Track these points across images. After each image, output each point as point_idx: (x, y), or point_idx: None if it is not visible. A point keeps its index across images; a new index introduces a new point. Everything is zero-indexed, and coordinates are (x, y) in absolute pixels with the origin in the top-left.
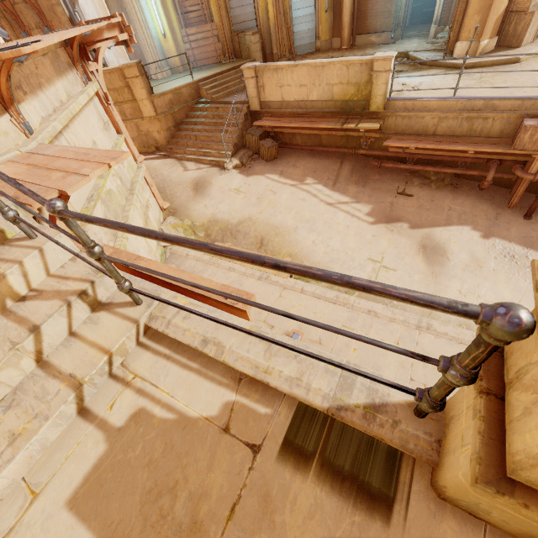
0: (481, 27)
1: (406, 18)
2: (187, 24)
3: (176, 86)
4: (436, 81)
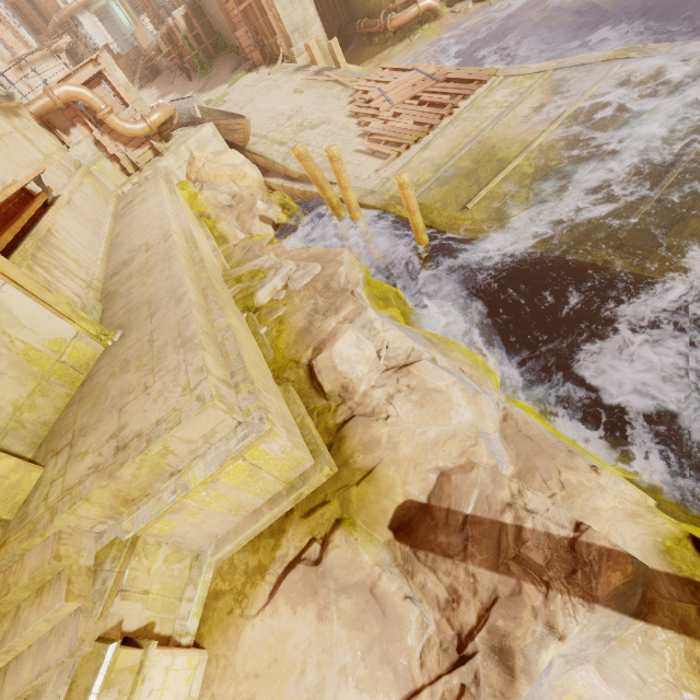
0: None
1: None
2: (140, 14)
3: (127, 52)
4: None
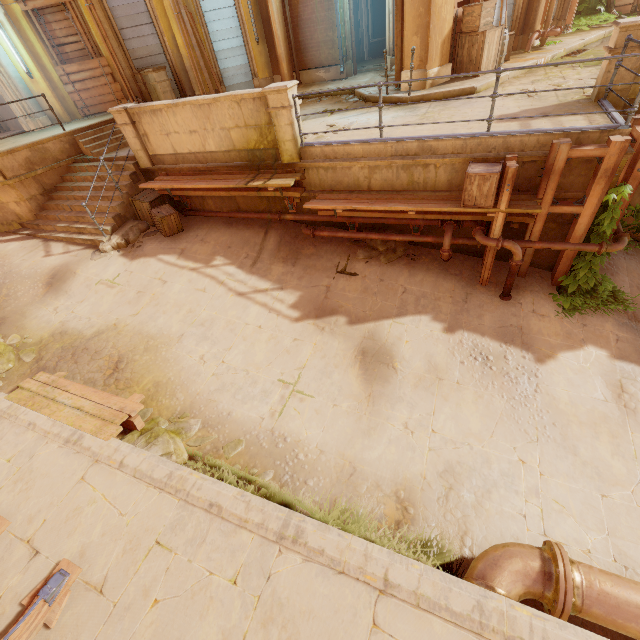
0: (424, 51)
1: (363, 51)
2: (65, 60)
3: (36, 139)
4: (372, 120)
